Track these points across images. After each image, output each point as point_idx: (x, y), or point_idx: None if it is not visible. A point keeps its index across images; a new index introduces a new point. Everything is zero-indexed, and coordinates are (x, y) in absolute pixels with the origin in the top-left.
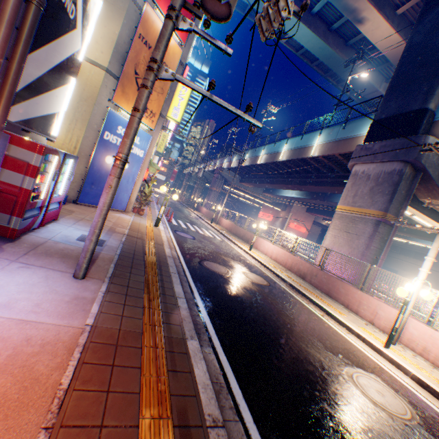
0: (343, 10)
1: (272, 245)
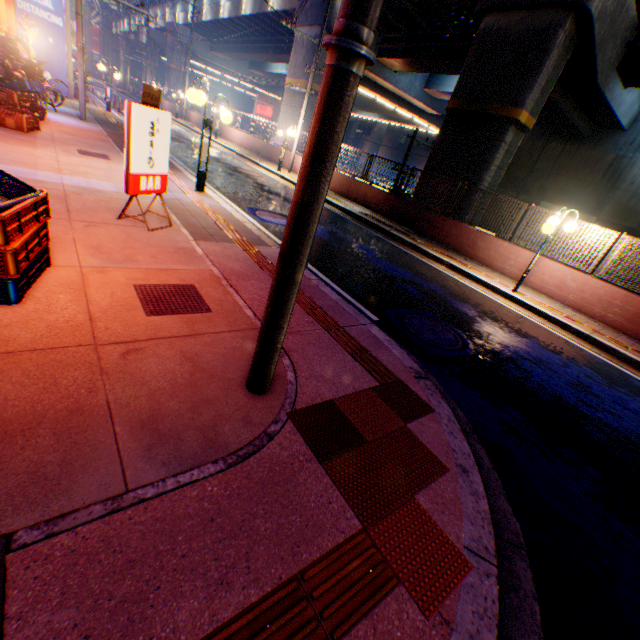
0: None
1: (238, 133)
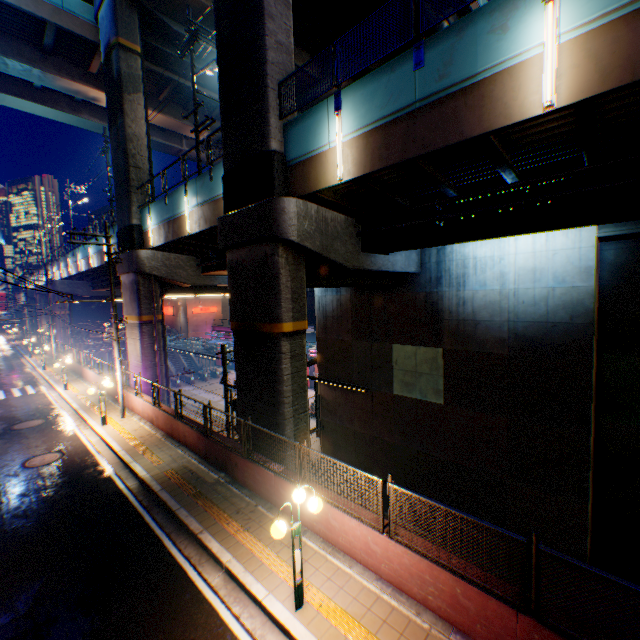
0: (66, 92)
1: (93, 373)
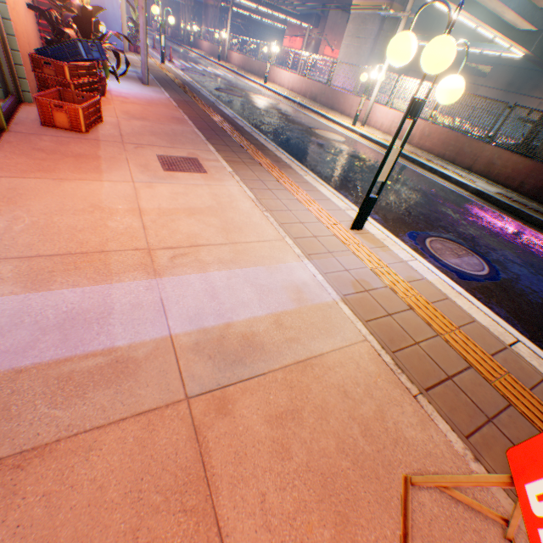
0: None
1: (288, 74)
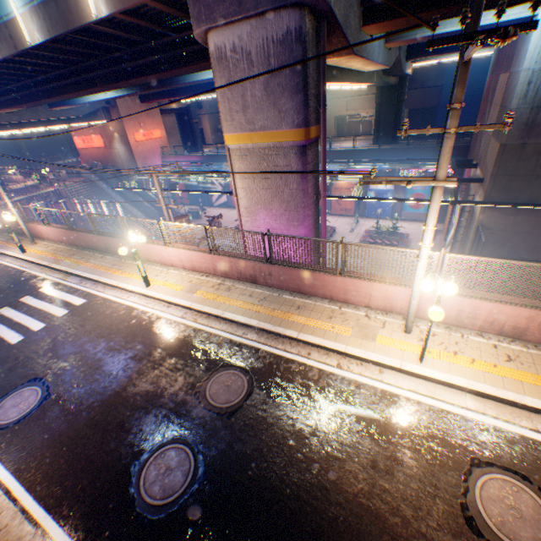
0: None
1: (173, 250)
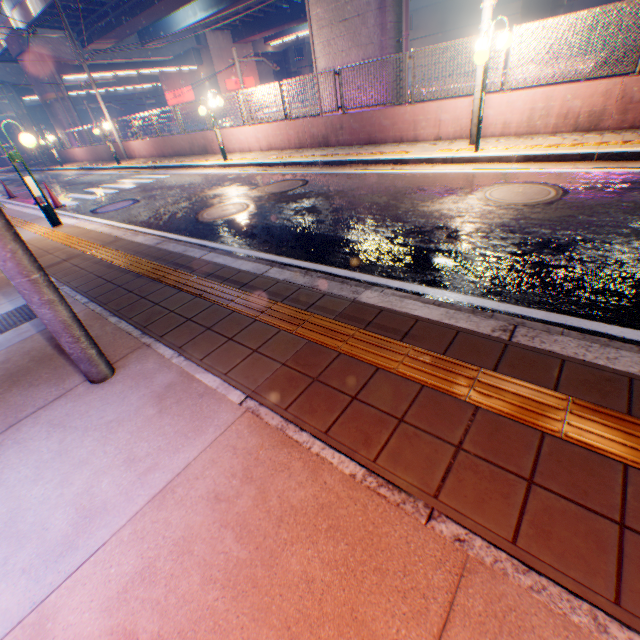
0: None
1: (251, 129)
